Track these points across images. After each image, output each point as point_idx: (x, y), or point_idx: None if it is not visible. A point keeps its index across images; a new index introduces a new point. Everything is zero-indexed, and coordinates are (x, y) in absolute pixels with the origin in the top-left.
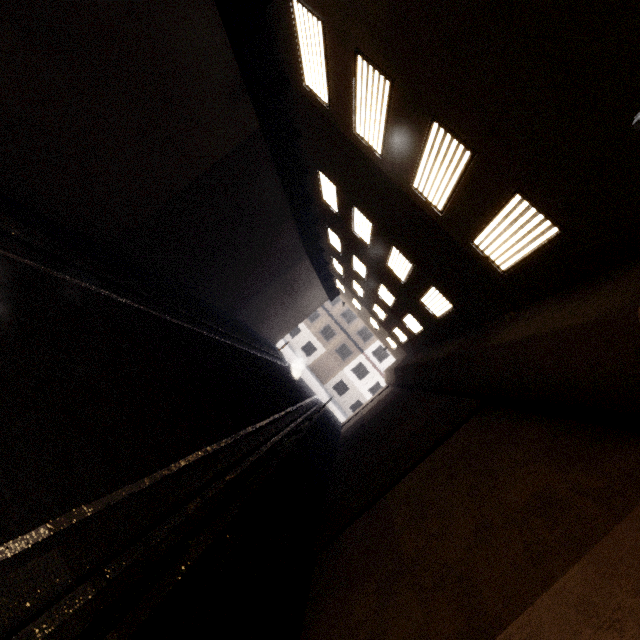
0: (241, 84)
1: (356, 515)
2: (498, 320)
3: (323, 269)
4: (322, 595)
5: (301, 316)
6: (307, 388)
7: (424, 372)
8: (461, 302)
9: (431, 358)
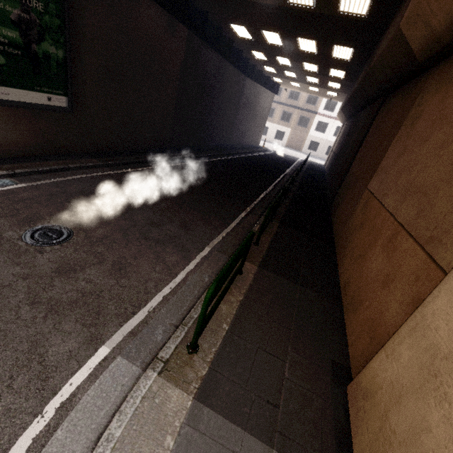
0: (170, 18)
1: (339, 185)
2: (379, 42)
3: (261, 78)
4: (335, 211)
5: (264, 118)
6: (291, 157)
7: (355, 100)
8: (355, 43)
9: (354, 89)
